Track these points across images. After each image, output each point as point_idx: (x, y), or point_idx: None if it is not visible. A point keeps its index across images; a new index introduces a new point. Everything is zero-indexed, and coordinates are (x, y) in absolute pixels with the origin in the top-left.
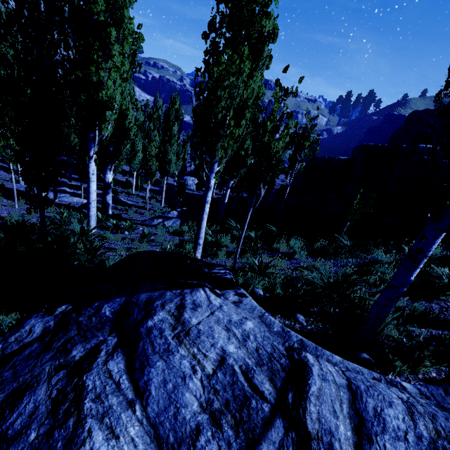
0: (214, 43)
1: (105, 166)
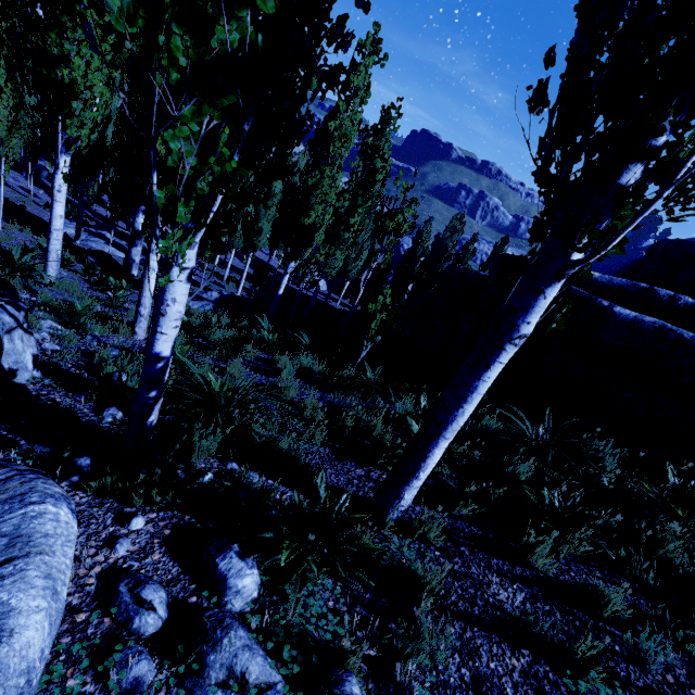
0: None
1: (137, 205)
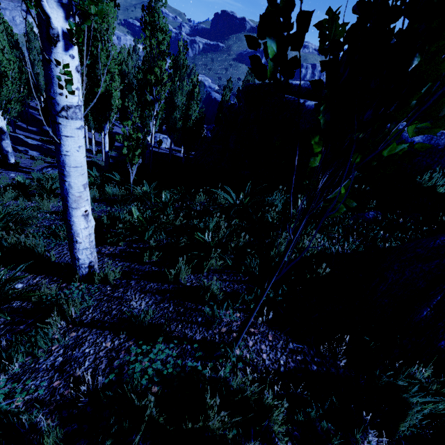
0: None
1: None
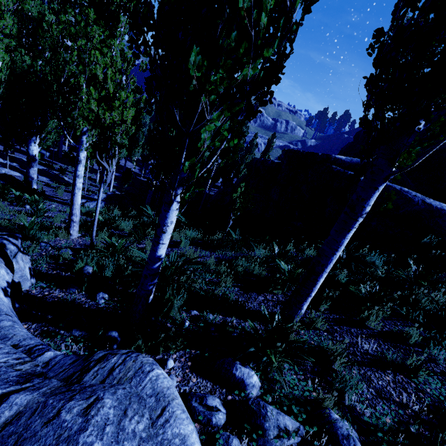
0: (66, 2)
1: (29, 136)
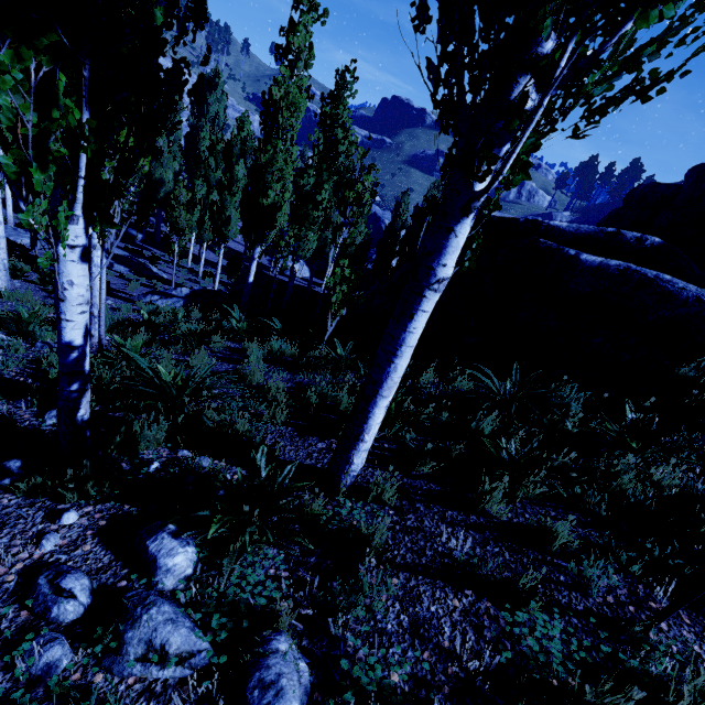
0: None
1: None
